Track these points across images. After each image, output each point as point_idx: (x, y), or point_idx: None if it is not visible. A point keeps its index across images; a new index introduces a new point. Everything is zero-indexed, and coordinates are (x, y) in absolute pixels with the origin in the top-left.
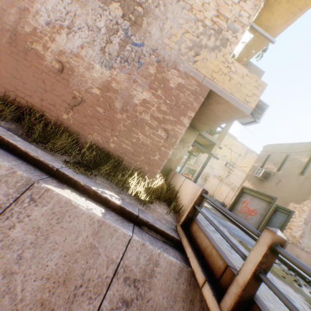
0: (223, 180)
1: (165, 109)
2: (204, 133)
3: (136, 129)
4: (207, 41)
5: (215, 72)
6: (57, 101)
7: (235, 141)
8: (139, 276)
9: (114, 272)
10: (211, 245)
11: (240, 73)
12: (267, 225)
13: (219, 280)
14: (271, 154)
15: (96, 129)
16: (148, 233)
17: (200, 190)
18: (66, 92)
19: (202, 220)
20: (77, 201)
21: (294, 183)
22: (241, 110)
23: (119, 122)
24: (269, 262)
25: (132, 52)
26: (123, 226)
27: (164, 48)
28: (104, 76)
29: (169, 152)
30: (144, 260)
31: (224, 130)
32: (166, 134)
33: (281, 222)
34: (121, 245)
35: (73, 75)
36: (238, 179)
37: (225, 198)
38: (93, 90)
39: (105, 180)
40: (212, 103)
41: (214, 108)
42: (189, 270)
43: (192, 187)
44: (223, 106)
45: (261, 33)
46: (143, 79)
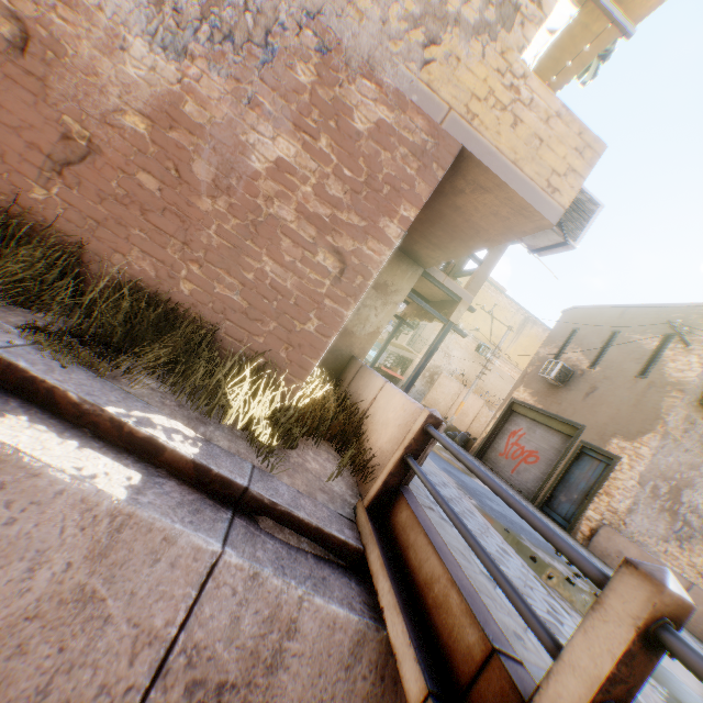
0: (469, 383)
1: (338, 192)
2: (437, 272)
3: (256, 247)
4: (463, 4)
5: (479, 100)
6: (10, 144)
7: (503, 297)
8: (235, 672)
9: (157, 670)
10: (445, 575)
11: (541, 109)
12: (561, 486)
13: (468, 691)
14: (580, 328)
15: (139, 237)
16: (274, 538)
17: (422, 418)
18: (41, 117)
19: (423, 490)
20: (45, 453)
21: (624, 395)
22: (536, 211)
23: (207, 223)
24: (636, 675)
25: (248, 14)
26: (197, 525)
27: (341, 11)
28: (161, 78)
29: (345, 314)
30: (253, 624)
31: (484, 268)
32: (340, 263)
33: (590, 479)
34: (185, 583)
35: (62, 66)
36: (502, 382)
37: (472, 424)
38: (127, 119)
39: (163, 385)
40: (462, 189)
41: (466, 204)
42: (383, 639)
43: (402, 407)
44: (490, 199)
45: (601, 4)
46: (277, 101)
